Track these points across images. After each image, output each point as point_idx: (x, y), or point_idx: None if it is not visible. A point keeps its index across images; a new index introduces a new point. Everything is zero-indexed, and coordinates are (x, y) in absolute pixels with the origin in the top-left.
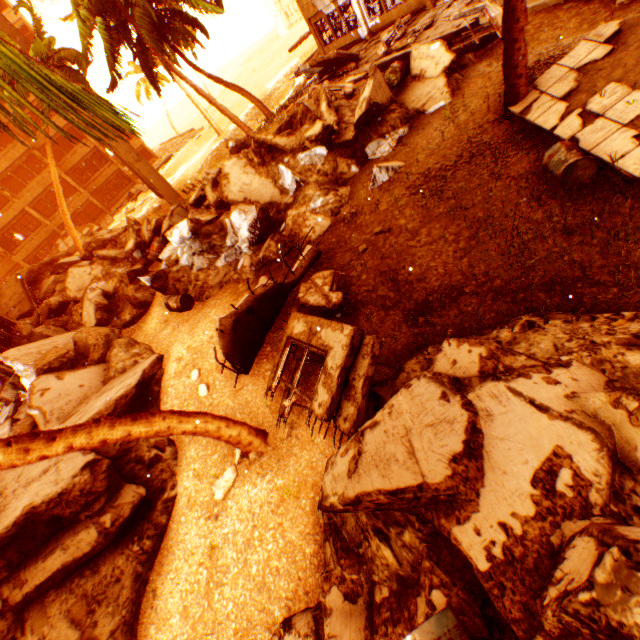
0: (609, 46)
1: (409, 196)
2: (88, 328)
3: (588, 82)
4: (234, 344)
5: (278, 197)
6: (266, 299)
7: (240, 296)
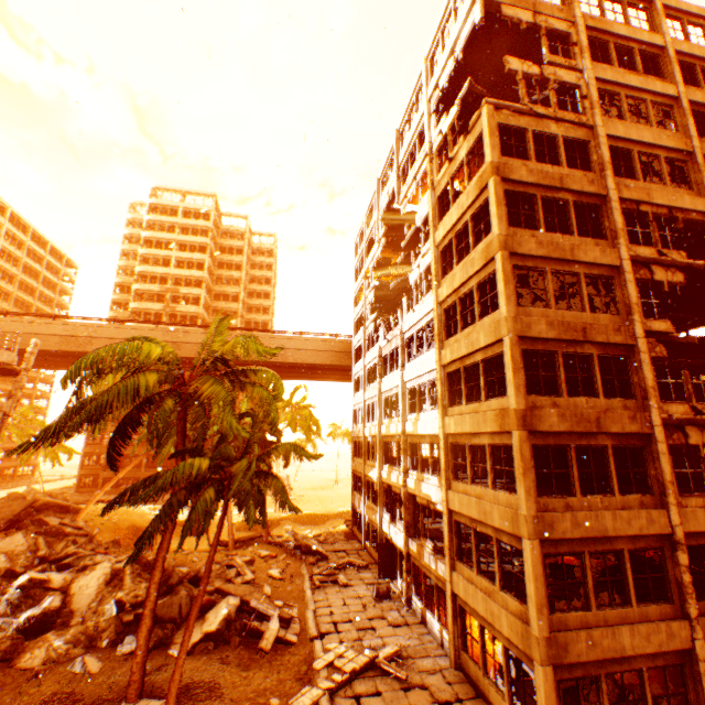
0: None
1: (43, 697)
2: None
3: None
4: None
5: (80, 612)
6: None
7: None
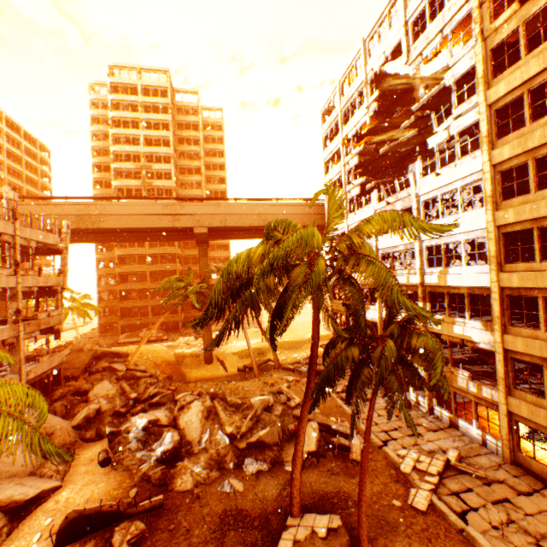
0: (326, 533)
1: (218, 516)
2: (66, 429)
3: (306, 543)
4: (64, 528)
5: (196, 442)
6: (104, 514)
7: (118, 488)
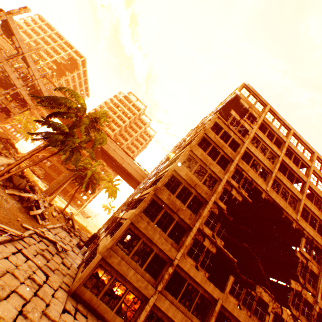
0: None
1: None
2: None
3: None
4: None
5: None
6: None
7: None
